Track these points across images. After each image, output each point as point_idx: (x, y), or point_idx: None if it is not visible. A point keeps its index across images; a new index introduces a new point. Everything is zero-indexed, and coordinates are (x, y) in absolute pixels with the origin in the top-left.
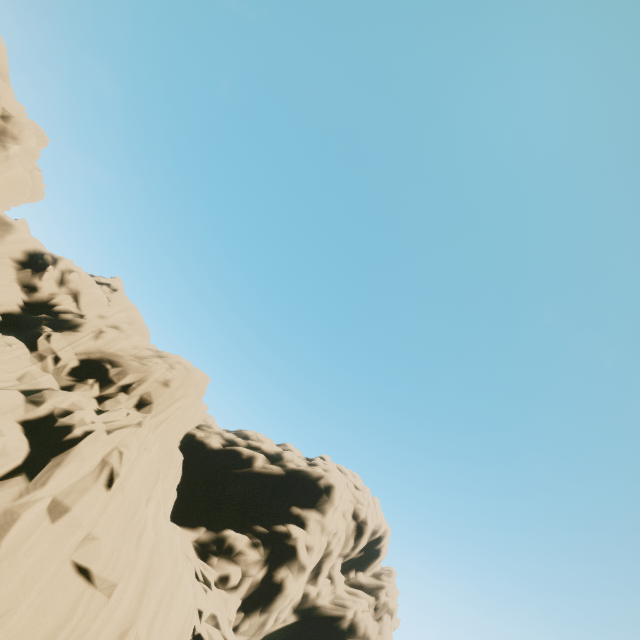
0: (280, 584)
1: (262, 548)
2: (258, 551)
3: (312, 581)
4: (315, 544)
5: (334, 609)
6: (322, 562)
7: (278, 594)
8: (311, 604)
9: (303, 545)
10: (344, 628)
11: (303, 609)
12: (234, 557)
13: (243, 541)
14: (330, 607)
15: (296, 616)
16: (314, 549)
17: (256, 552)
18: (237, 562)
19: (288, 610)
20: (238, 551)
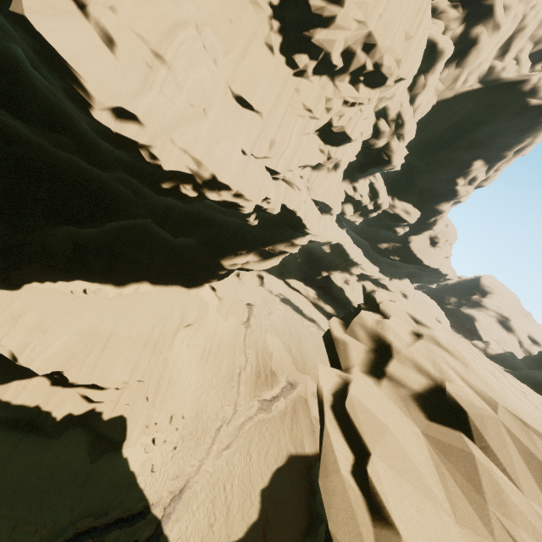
0: (474, 40)
1: (460, 9)
2: (457, 12)
3: (499, 59)
4: (513, 3)
5: (518, 78)
6: (512, 39)
7: (472, 47)
8: (495, 77)
9: (501, 3)
10: (525, 91)
11: (487, 81)
12: (437, 16)
13: (444, 3)
14: (513, 78)
15: (480, 85)
16: (511, 10)
17: (455, 12)
18: (440, 19)
19: (475, 76)
20: (440, 11)
